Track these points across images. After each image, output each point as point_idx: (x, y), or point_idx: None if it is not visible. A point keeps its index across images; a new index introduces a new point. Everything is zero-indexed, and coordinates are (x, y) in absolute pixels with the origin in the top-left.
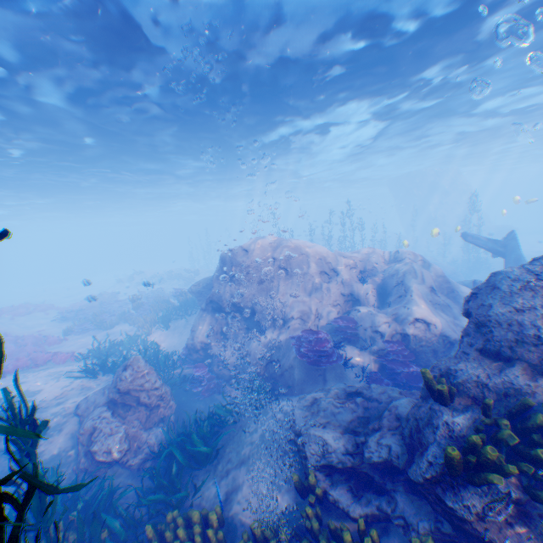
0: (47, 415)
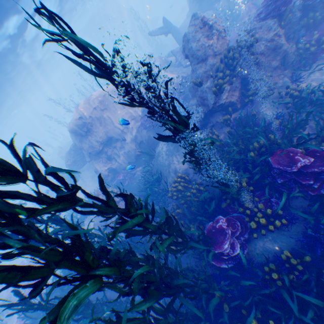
0: None
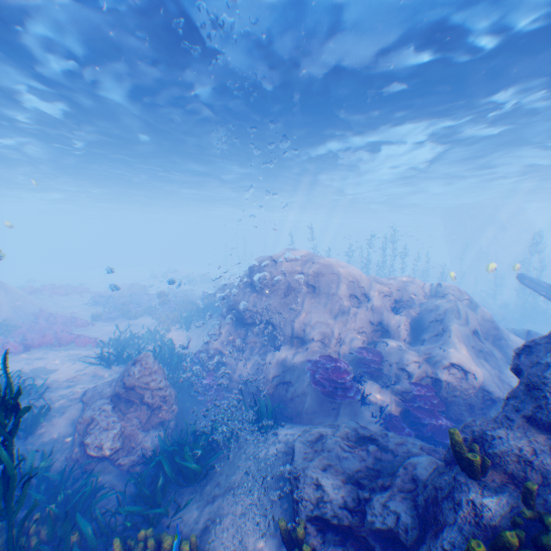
0: (56, 396)
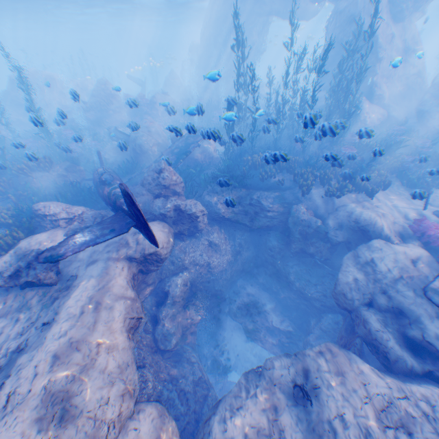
0: None
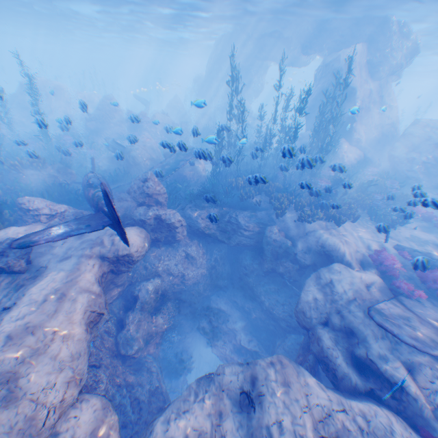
0: None
